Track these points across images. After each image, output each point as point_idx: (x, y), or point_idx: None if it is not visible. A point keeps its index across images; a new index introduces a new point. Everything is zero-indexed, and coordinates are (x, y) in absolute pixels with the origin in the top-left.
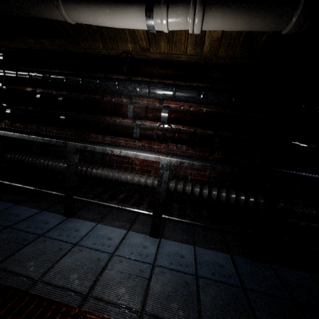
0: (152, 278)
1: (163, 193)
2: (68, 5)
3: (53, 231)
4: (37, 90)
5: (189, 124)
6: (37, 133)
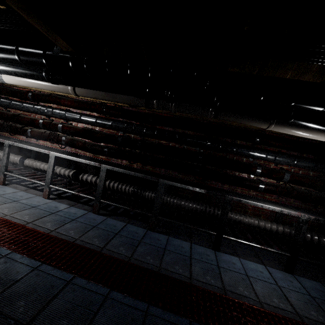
0: (321, 306)
1: (301, 240)
2: (278, 125)
3: (221, 263)
4: (170, 143)
5: (304, 185)
6: (175, 179)
